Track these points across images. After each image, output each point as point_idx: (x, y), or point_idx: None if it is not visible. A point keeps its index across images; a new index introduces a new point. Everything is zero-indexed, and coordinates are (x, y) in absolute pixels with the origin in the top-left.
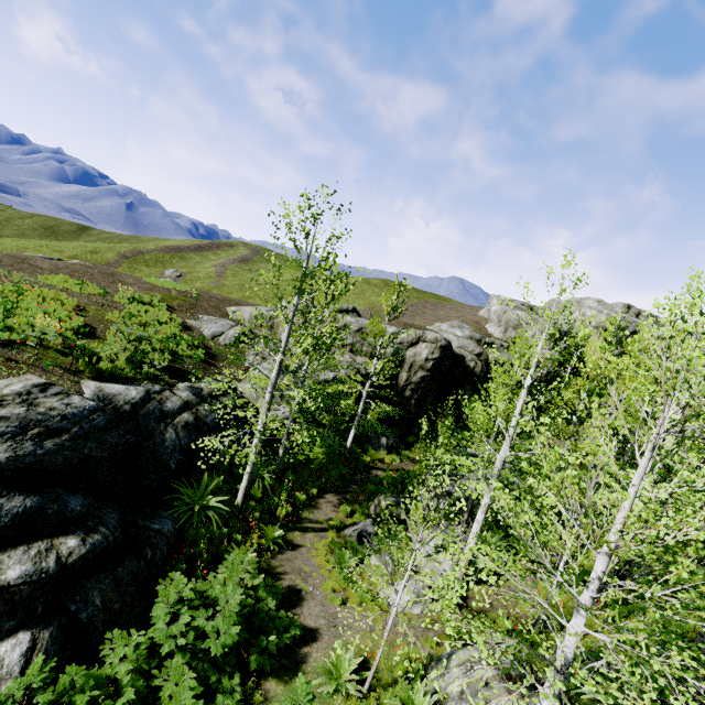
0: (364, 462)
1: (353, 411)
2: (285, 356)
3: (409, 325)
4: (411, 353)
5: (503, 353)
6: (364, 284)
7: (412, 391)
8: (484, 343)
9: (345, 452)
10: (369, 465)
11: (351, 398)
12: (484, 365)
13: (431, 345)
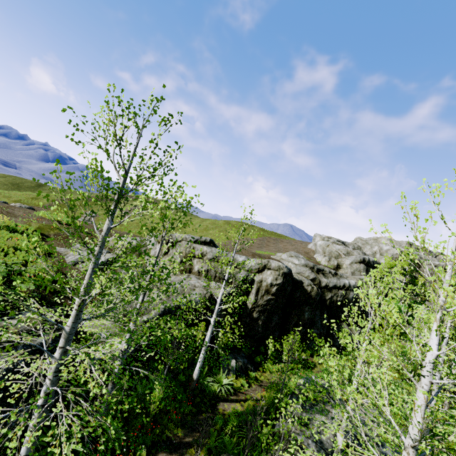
0: (211, 393)
1: (202, 336)
2: (84, 297)
3: (256, 254)
4: (258, 278)
5: (332, 278)
6: (226, 225)
7: (259, 313)
8: (316, 269)
9: (191, 384)
10: (216, 395)
11: (202, 323)
12: (318, 289)
13: (275, 272)
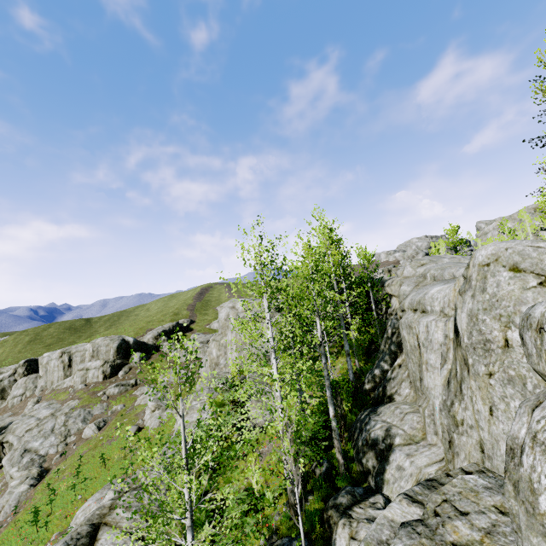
0: None
1: None
2: None
3: None
4: None
5: None
6: None
7: None
8: None
9: None
10: None
11: None
12: None
13: None
